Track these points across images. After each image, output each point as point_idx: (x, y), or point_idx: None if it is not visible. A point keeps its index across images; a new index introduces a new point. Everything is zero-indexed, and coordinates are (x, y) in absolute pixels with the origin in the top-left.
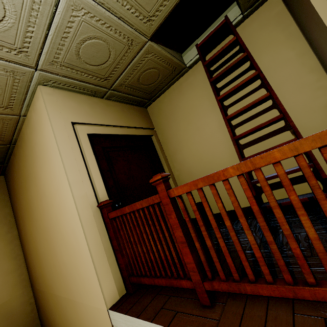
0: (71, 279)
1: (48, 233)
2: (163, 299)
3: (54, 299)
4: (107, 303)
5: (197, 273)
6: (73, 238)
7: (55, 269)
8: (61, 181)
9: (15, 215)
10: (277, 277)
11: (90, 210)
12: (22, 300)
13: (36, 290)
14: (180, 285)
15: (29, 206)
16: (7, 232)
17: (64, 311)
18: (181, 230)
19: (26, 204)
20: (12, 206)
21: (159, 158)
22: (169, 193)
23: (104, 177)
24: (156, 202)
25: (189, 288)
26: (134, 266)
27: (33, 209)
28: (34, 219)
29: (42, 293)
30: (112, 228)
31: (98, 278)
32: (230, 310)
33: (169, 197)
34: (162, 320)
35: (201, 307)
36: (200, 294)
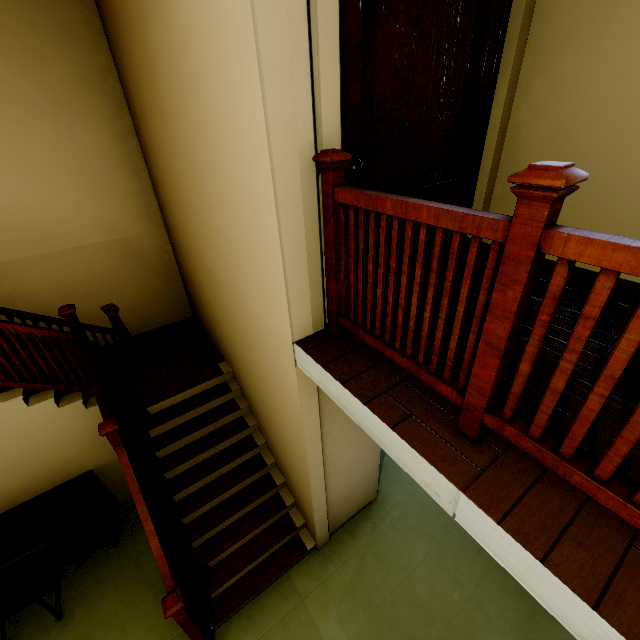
0: (236, 266)
1: (197, 163)
2: (388, 379)
3: (204, 270)
4: (293, 334)
5: (486, 400)
6: (251, 207)
7: (208, 232)
8: (237, 46)
9: (122, 80)
10: (629, 468)
11: (297, 164)
12: (155, 242)
13: (174, 240)
14: (433, 386)
15: (151, 75)
16: (113, 115)
17: (220, 294)
18: (509, 327)
19: (144, 66)
20: (112, 51)
21: (504, 41)
22: (545, 240)
23: (343, 69)
24: (485, 237)
25: (449, 399)
26: (354, 306)
27: (162, 90)
28: (165, 114)
29: (184, 249)
30: (333, 222)
31: (288, 299)
32: (508, 467)
33: (538, 250)
34: (383, 412)
35: (456, 432)
36: (465, 418)
